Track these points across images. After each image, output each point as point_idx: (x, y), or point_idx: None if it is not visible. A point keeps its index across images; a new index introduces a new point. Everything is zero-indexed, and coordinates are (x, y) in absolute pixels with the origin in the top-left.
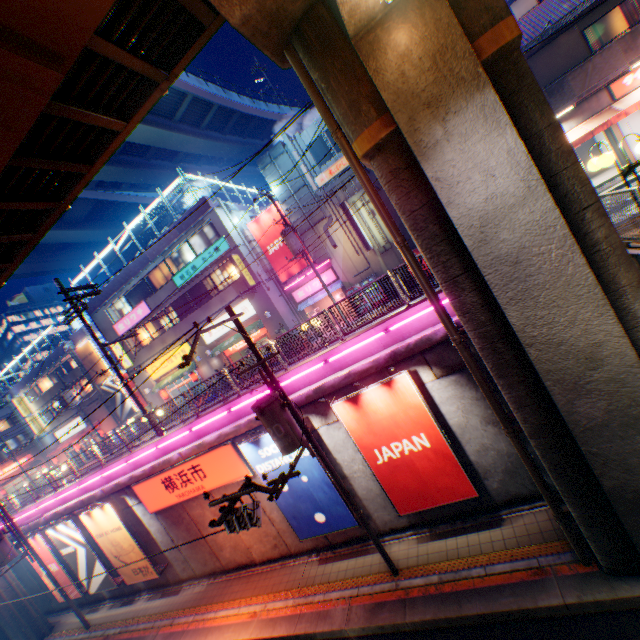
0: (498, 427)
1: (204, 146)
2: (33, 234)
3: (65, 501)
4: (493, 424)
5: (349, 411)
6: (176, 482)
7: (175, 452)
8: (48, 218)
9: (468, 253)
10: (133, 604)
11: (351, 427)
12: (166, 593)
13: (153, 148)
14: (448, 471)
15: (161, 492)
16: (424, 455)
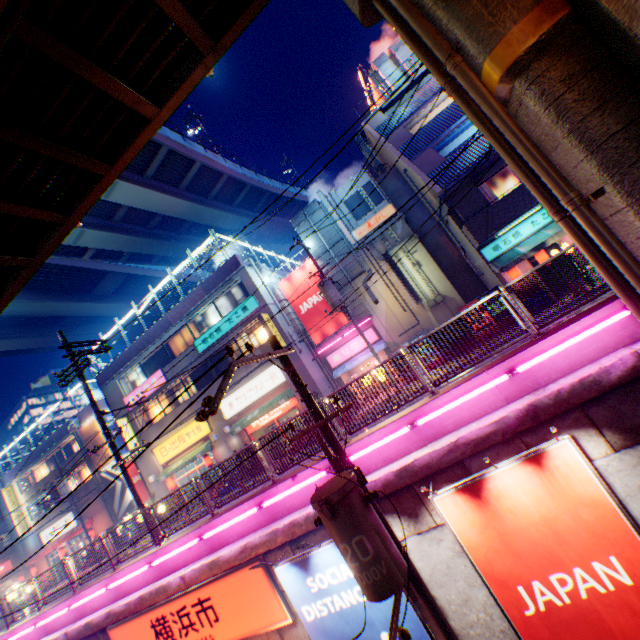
0: None
1: (235, 221)
2: (30, 258)
3: None
4: None
5: (464, 510)
6: (172, 626)
7: (175, 574)
8: (51, 237)
9: None
10: None
11: (469, 540)
12: None
13: (187, 223)
14: None
15: None
16: (621, 602)
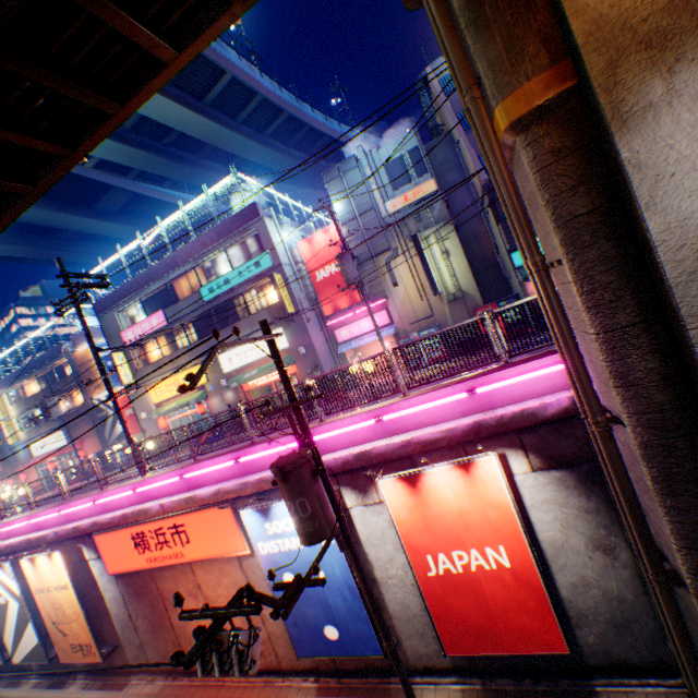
0: (611, 557)
1: (264, 155)
2: (31, 186)
3: (10, 535)
4: (604, 551)
5: (401, 494)
6: (149, 541)
7: (156, 501)
8: (54, 169)
9: (657, 291)
10: (63, 689)
11: (400, 517)
12: (107, 684)
13: (208, 146)
14: (530, 608)
15: (128, 550)
16: (498, 577)
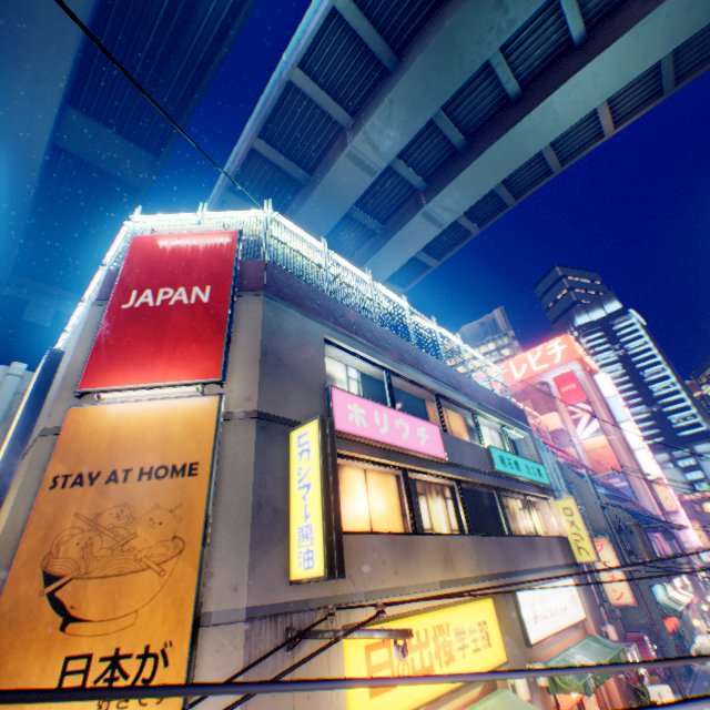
0: None
1: None
2: None
3: None
4: None
5: None
6: None
7: None
8: None
9: None
10: None
11: None
12: None
13: None
14: None
15: None
16: None
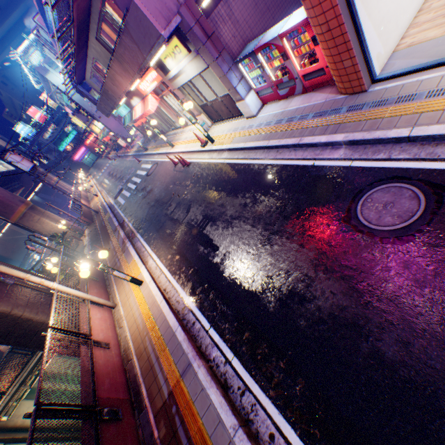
0: None
1: None
2: None
3: None
4: None
5: None
6: None
7: None
8: None
9: None
10: None
11: None
12: None
13: None
14: None
15: None
16: None
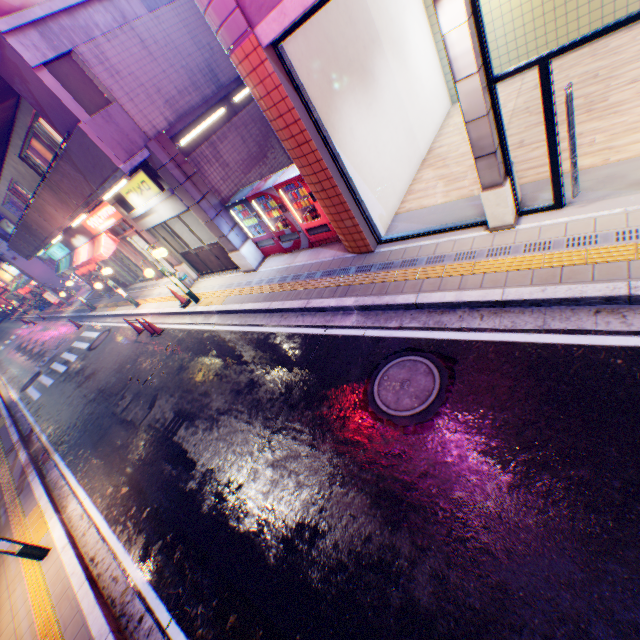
0: None
1: None
2: None
3: None
4: None
5: None
6: None
7: None
8: None
9: None
10: None
11: None
12: None
13: None
14: None
15: None
16: None
